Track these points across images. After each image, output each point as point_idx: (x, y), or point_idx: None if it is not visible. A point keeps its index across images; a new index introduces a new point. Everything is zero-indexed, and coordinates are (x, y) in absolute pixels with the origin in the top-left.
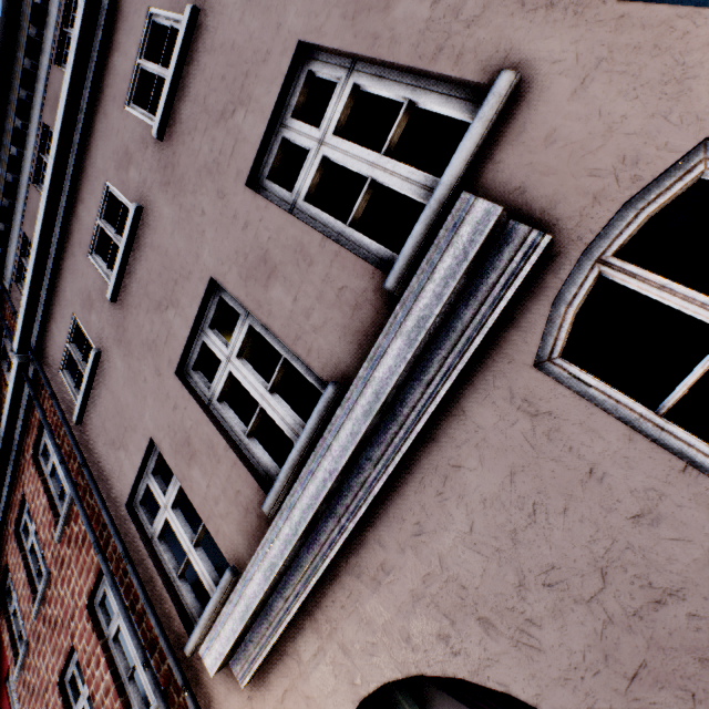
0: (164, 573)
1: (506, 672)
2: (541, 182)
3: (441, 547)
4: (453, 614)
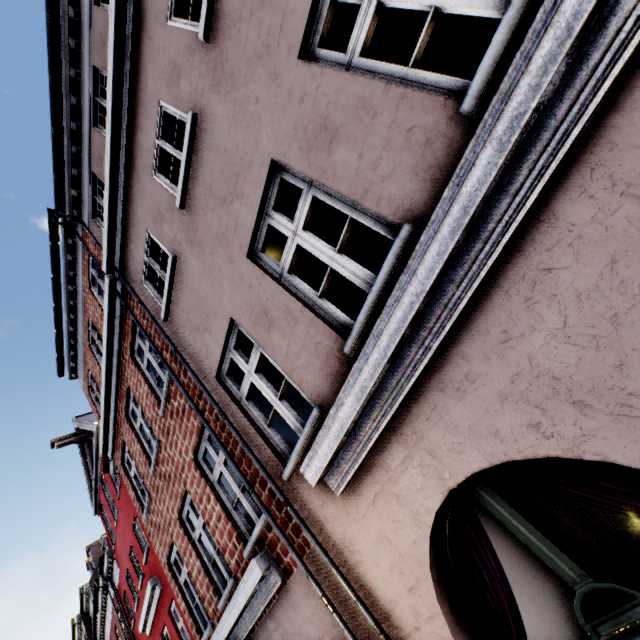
0: (255, 424)
1: (604, 444)
2: None
3: (530, 348)
4: (544, 404)
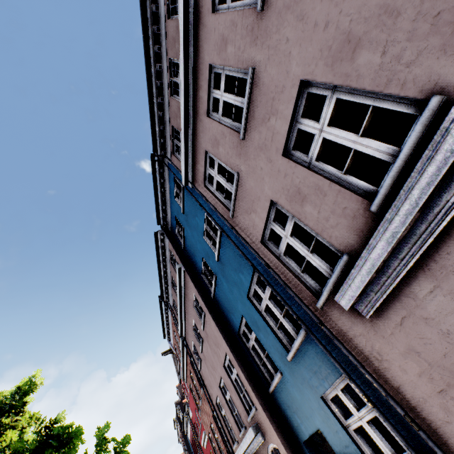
0: (226, 425)
1: None
2: (263, 428)
3: None
4: None
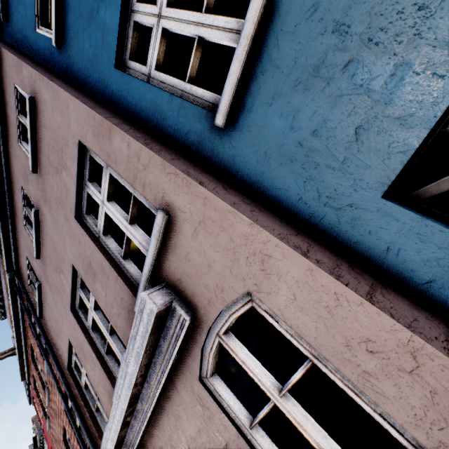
0: (89, 407)
1: None
2: (187, 280)
3: None
4: None
